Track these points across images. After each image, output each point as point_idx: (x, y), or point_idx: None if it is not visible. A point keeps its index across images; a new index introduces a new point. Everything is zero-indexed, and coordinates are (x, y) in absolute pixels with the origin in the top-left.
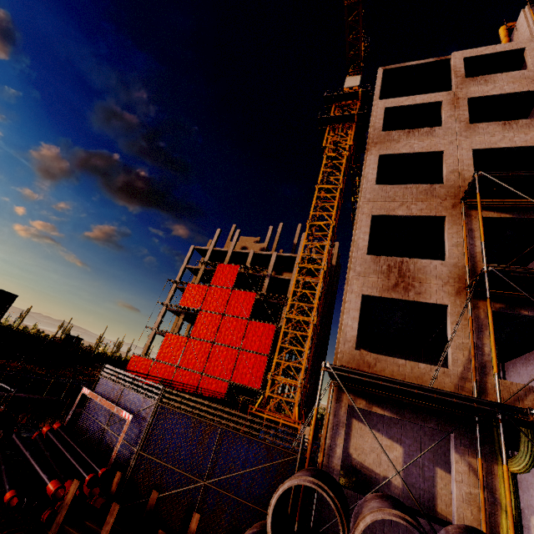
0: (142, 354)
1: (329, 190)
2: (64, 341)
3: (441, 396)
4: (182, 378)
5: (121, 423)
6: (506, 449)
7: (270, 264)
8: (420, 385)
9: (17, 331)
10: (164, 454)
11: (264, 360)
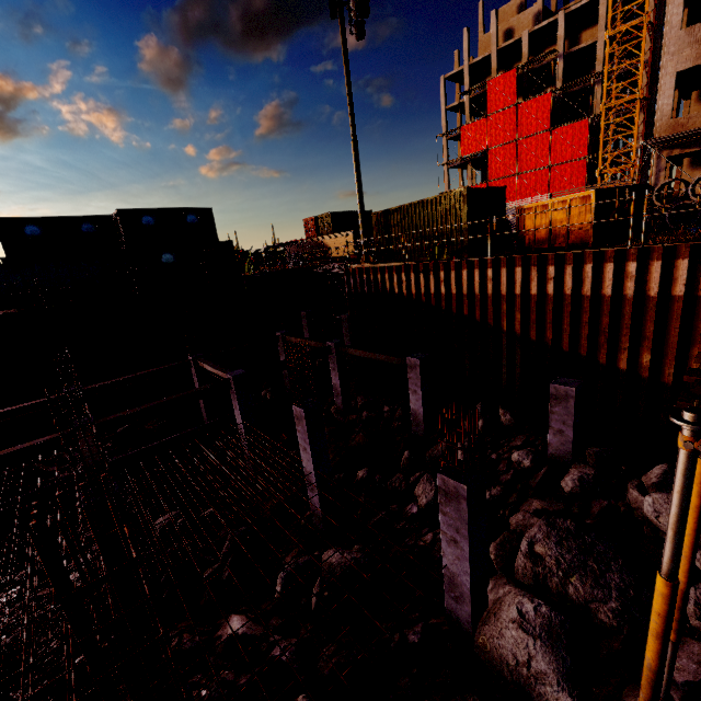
0: None
1: None
2: None
3: None
4: None
5: None
6: None
7: (558, 36)
8: (697, 128)
9: None
10: None
11: (582, 164)
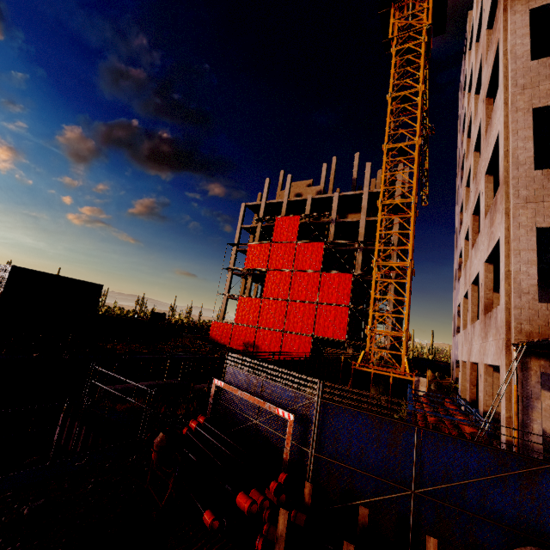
0: (219, 319)
1: (405, 99)
2: (151, 318)
3: None
4: (264, 337)
5: (274, 418)
6: None
7: (333, 207)
8: None
9: (113, 317)
10: (346, 456)
11: (345, 311)
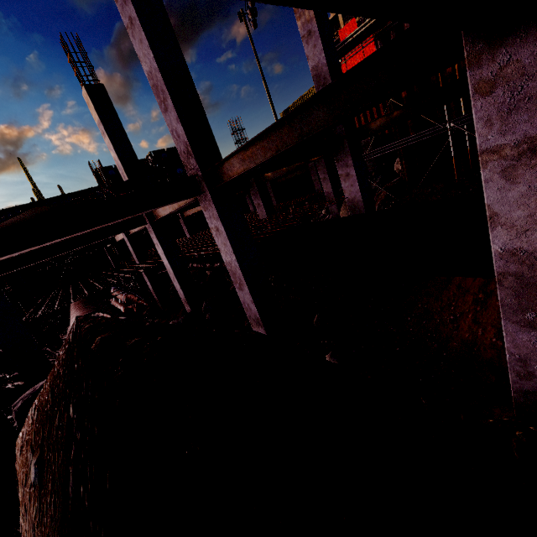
0: None
1: None
2: None
3: None
4: None
5: None
6: None
7: None
8: None
9: None
10: None
11: None
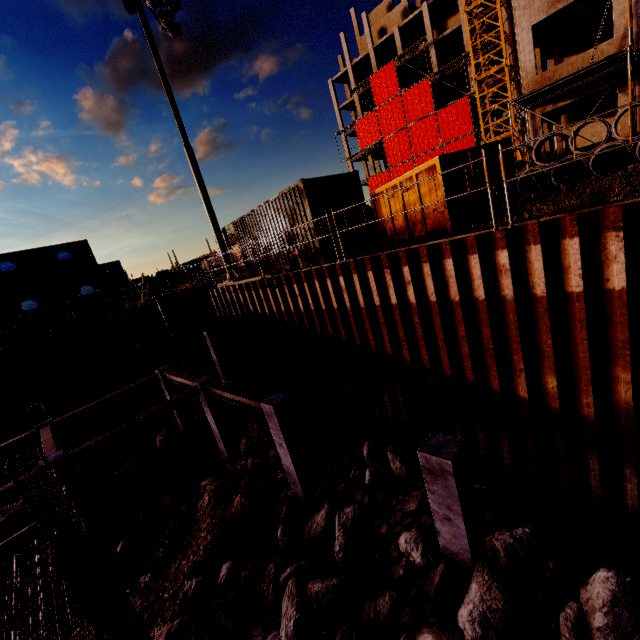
0: None
1: None
2: None
3: (576, 75)
4: None
5: None
6: (632, 73)
7: (426, 26)
8: (564, 76)
9: None
10: None
11: (470, 139)
